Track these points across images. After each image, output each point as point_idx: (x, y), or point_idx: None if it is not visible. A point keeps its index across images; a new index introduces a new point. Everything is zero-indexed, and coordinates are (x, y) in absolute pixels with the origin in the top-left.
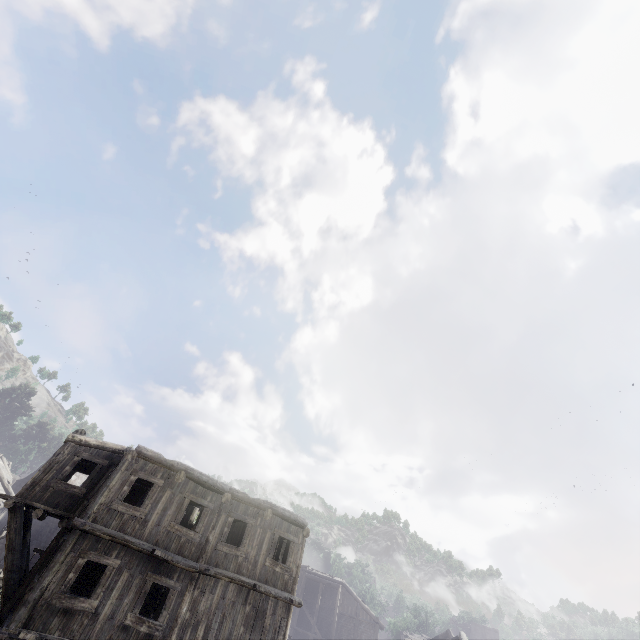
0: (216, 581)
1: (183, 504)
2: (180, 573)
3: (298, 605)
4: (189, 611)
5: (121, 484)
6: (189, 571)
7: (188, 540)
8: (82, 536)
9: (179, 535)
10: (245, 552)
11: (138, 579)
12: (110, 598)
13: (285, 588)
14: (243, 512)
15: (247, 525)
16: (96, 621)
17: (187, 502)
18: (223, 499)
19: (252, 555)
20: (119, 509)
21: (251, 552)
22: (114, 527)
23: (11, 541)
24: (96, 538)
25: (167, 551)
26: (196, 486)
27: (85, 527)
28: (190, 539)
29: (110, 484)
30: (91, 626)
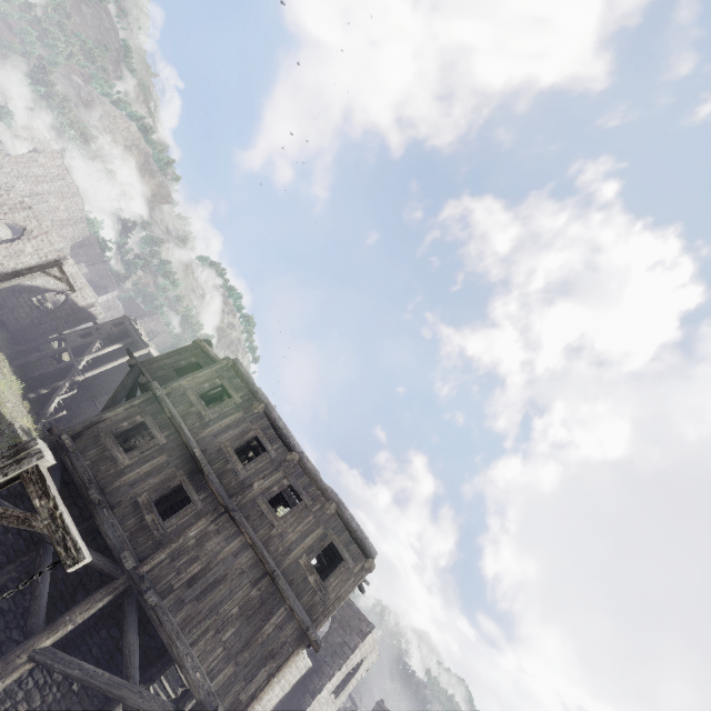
0: (237, 532)
1: (247, 433)
2: (209, 495)
3: (315, 645)
4: (195, 539)
5: (205, 380)
6: (217, 500)
7: (233, 470)
8: (152, 400)
9: (227, 459)
10: (283, 529)
11: (171, 470)
12: (141, 467)
13: (309, 610)
14: (303, 485)
15: (300, 501)
16: (119, 477)
17: (252, 434)
18: (288, 456)
19: (289, 538)
20: (191, 398)
21: (290, 534)
22: (179, 411)
23: (117, 392)
24: (161, 409)
25: (209, 465)
26: (269, 426)
27: (156, 390)
28: (235, 470)
29: (197, 374)
30: (113, 478)
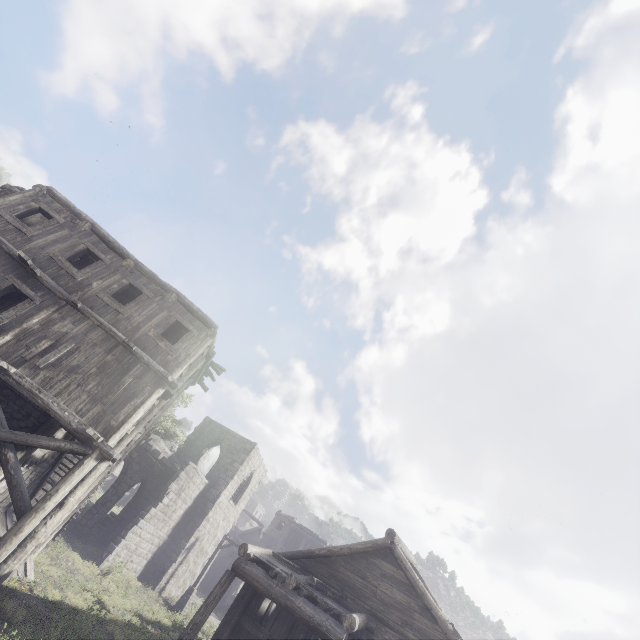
0: (83, 318)
1: (77, 247)
2: (46, 294)
3: (172, 385)
4: (40, 325)
5: (19, 204)
6: (57, 296)
7: (69, 275)
8: None
9: (60, 265)
10: (129, 314)
11: None
12: None
13: (164, 366)
14: (143, 284)
15: (142, 295)
16: None
17: (82, 247)
18: (124, 263)
19: (136, 320)
20: (6, 217)
21: (137, 317)
22: None
23: None
24: None
25: (40, 270)
26: (99, 242)
27: None
28: (70, 273)
29: (7, 197)
30: None
